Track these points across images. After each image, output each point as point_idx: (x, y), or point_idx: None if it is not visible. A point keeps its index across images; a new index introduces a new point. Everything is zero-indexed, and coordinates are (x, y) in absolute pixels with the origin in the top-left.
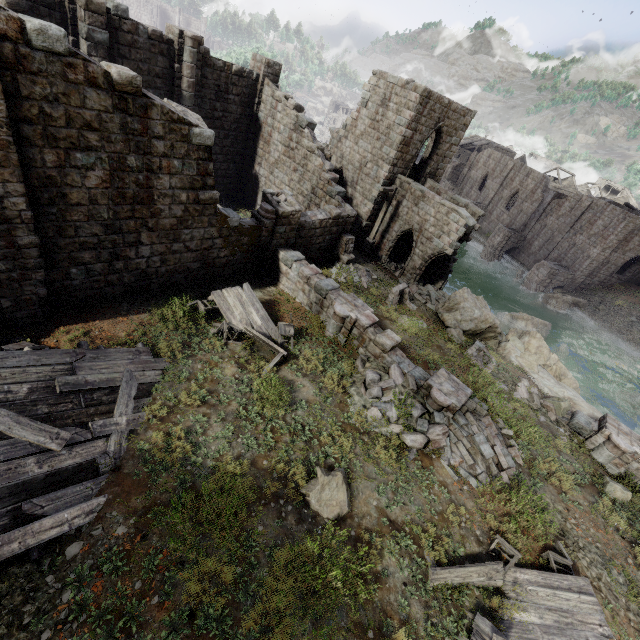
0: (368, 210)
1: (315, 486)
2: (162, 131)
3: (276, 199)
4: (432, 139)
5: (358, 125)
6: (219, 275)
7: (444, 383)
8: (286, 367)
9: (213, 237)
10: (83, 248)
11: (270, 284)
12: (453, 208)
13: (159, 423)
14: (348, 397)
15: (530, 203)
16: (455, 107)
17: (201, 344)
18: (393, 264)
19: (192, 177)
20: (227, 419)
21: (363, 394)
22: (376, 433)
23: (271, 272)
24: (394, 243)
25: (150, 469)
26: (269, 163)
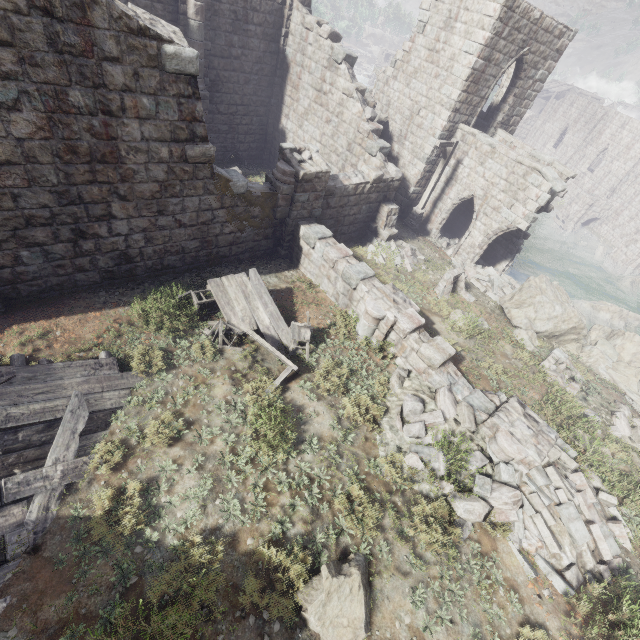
0: (418, 172)
1: (317, 594)
2: (116, 49)
3: (297, 156)
4: (508, 76)
5: (411, 59)
6: (225, 256)
7: (517, 422)
8: (296, 385)
9: (212, 208)
10: (31, 224)
11: (289, 267)
12: (535, 167)
13: (111, 472)
14: (377, 432)
15: (623, 162)
16: (548, 24)
17: (189, 350)
18: (445, 240)
19: (173, 123)
20: (206, 466)
21: (398, 429)
22: (414, 492)
23: (291, 252)
24: (448, 214)
25: (81, 551)
26: (298, 114)
